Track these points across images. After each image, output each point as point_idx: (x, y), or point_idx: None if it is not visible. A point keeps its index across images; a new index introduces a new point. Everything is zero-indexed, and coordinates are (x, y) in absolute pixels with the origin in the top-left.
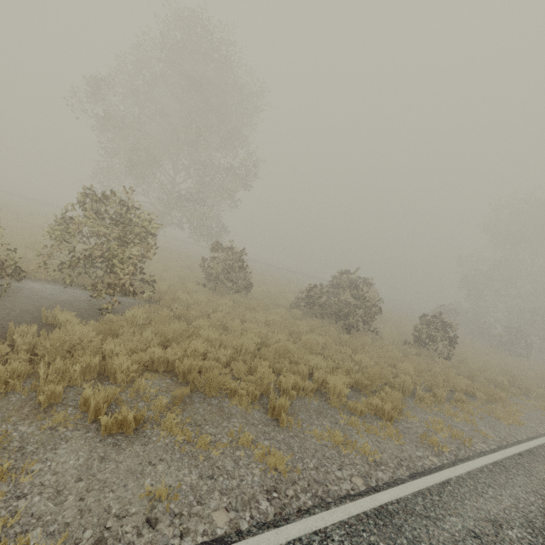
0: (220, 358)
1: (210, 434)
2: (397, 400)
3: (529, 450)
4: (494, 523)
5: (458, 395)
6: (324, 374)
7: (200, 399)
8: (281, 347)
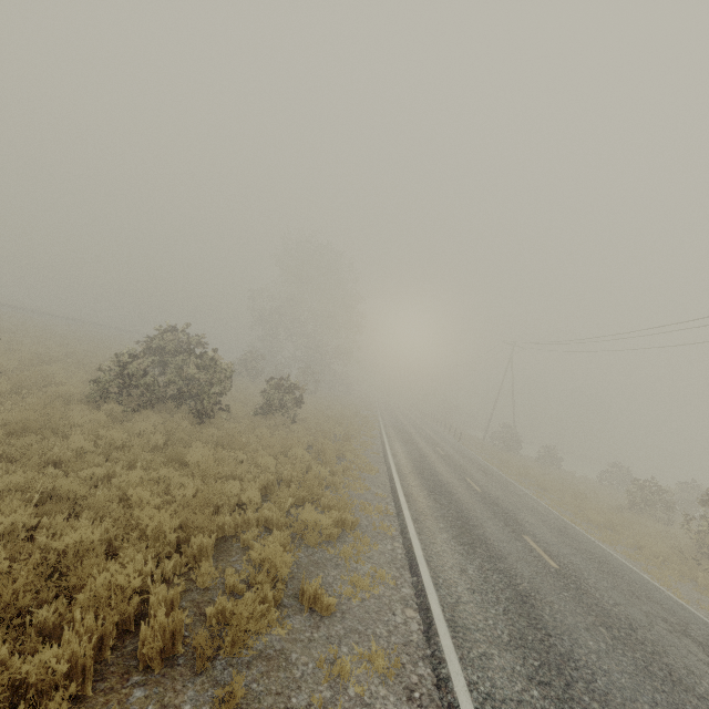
0: (144, 573)
1: (310, 705)
2: (344, 502)
3: (405, 494)
4: (463, 572)
5: (344, 465)
6: (272, 508)
7: (230, 672)
8: (202, 496)
